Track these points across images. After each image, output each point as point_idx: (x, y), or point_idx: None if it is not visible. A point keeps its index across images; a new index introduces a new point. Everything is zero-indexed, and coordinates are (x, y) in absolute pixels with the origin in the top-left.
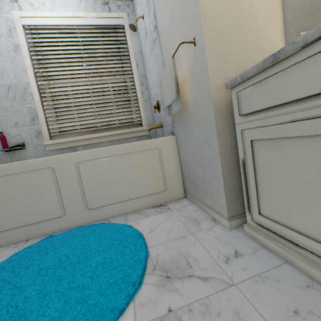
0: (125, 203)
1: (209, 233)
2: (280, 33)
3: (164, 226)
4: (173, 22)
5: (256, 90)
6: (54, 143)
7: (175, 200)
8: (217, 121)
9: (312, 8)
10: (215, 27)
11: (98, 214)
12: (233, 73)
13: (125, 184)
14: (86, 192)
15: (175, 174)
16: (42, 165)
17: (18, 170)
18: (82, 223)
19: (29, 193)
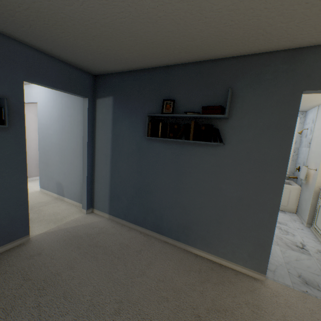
0: None
1: (297, 224)
2: None
3: (281, 216)
4: (314, 154)
5: None
6: None
7: (289, 212)
8: (313, 195)
9: None
10: None
11: None
12: None
13: None
14: None
15: (294, 202)
16: None
17: None
18: None
19: None
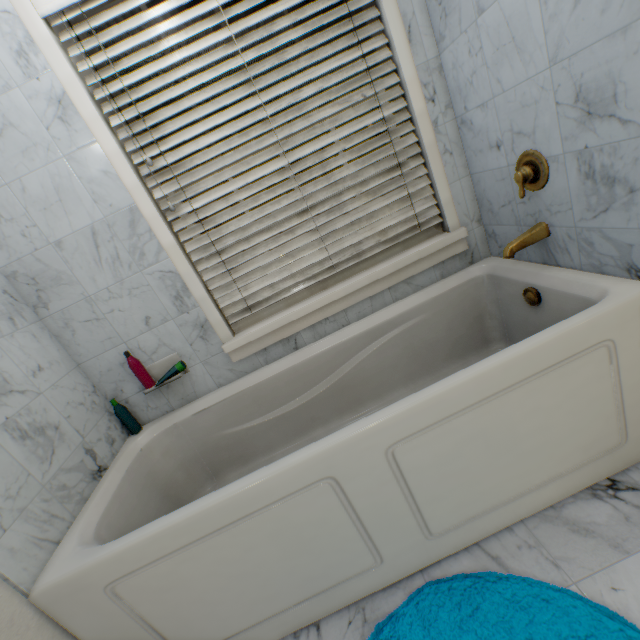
0: (516, 500)
1: None
2: None
3: None
4: None
5: None
6: (247, 342)
7: None
8: None
9: None
10: None
11: (455, 539)
12: None
13: (516, 460)
14: (421, 505)
15: None
16: (304, 479)
17: (253, 506)
18: (420, 566)
19: (293, 543)
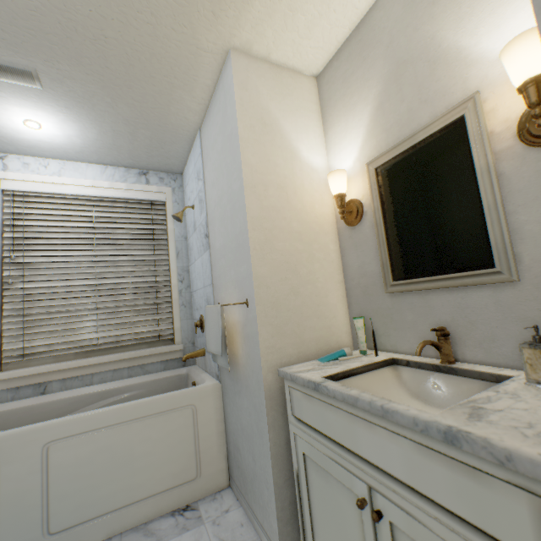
0: (123, 511)
1: None
2: (342, 296)
3: None
4: (227, 255)
5: (305, 400)
6: (7, 377)
7: (212, 493)
8: (269, 408)
9: (366, 289)
10: (270, 296)
11: None
12: (290, 345)
13: (129, 474)
14: (52, 499)
15: (216, 445)
16: None
17: None
18: None
19: None
